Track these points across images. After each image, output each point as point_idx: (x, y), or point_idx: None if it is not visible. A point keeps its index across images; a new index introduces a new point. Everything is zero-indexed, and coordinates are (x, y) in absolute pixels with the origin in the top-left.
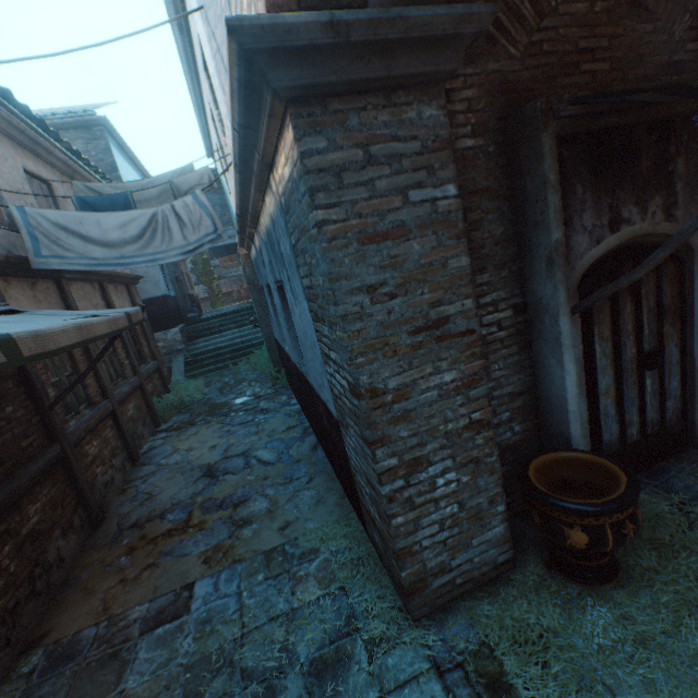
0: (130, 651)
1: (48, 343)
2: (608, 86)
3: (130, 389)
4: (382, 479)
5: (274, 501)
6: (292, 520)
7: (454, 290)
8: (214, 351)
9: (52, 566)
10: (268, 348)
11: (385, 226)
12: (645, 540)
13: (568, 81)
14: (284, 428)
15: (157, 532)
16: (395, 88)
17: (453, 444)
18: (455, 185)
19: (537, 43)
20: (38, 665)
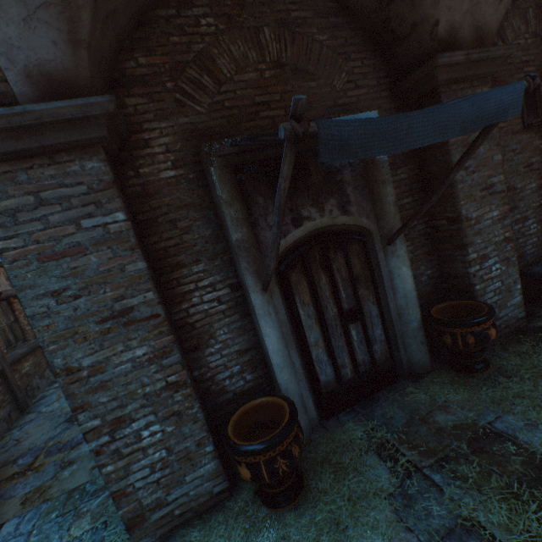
0: None
1: None
2: None
3: (27, 350)
4: (88, 437)
5: None
6: None
7: (135, 287)
8: None
9: None
10: None
11: (63, 247)
12: (332, 464)
13: (251, 124)
14: None
15: (4, 476)
16: (58, 152)
17: (153, 402)
18: (124, 212)
19: (219, 101)
20: None
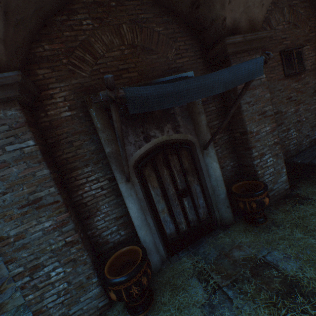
0: None
1: None
2: (139, 81)
3: None
4: (15, 278)
5: None
6: None
7: (42, 185)
8: None
9: None
10: None
11: None
12: (171, 285)
13: (117, 82)
14: None
15: None
16: None
17: (57, 254)
18: (33, 140)
19: (97, 69)
20: None
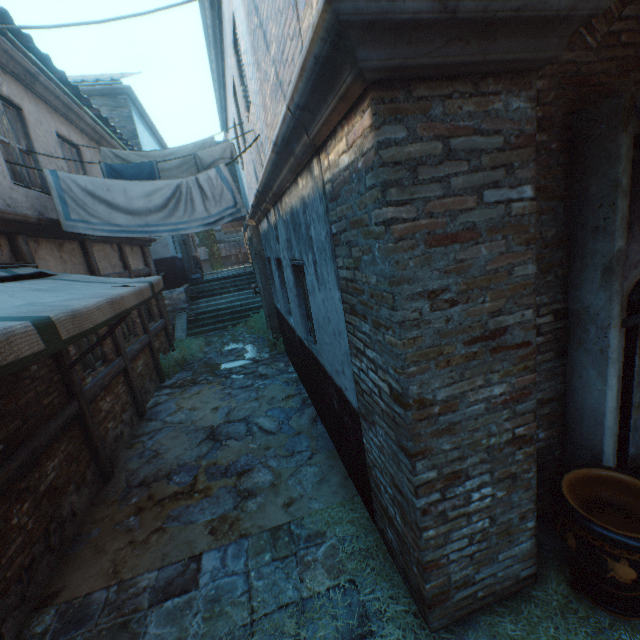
0: (140, 623)
1: (84, 322)
2: None
3: (140, 347)
4: (418, 491)
5: (277, 473)
6: (296, 497)
7: (515, 299)
8: (214, 312)
9: (66, 521)
10: (269, 316)
11: (455, 227)
12: None
13: None
14: (282, 396)
15: (164, 494)
16: (484, 75)
17: (492, 458)
18: (532, 187)
19: (615, 32)
20: (51, 626)
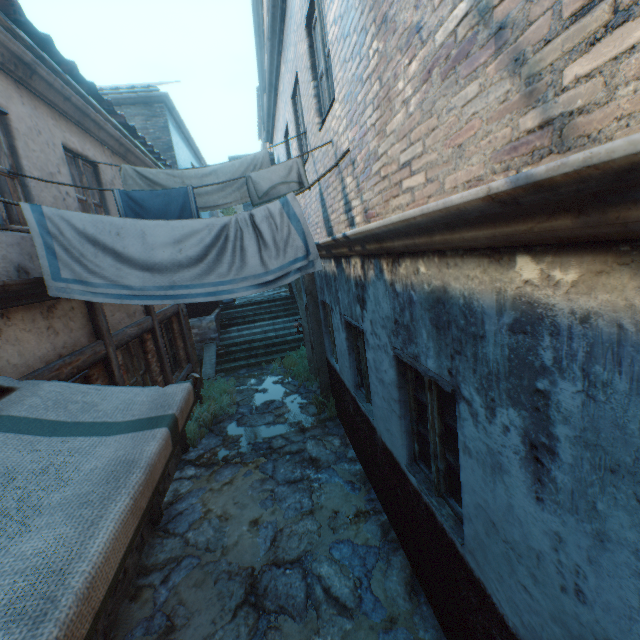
0: None
1: None
2: None
3: None
4: None
5: None
6: None
7: None
8: (246, 343)
9: None
10: (318, 369)
11: None
12: None
13: None
14: (348, 512)
15: None
16: None
17: None
18: None
19: None
20: None
